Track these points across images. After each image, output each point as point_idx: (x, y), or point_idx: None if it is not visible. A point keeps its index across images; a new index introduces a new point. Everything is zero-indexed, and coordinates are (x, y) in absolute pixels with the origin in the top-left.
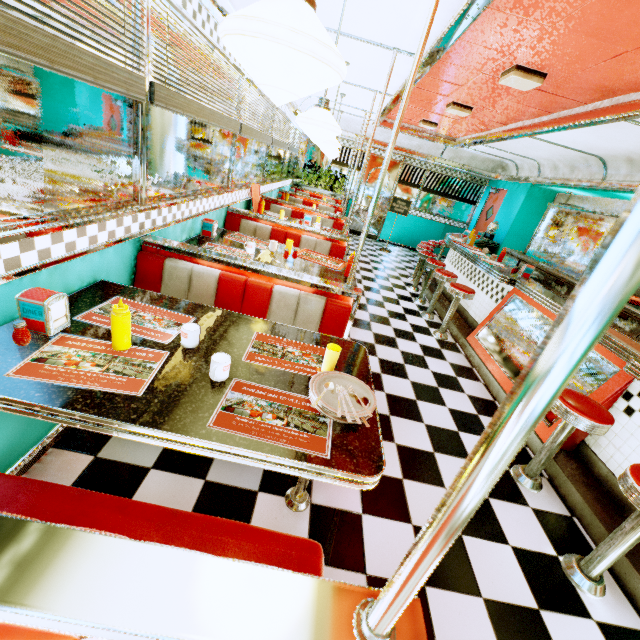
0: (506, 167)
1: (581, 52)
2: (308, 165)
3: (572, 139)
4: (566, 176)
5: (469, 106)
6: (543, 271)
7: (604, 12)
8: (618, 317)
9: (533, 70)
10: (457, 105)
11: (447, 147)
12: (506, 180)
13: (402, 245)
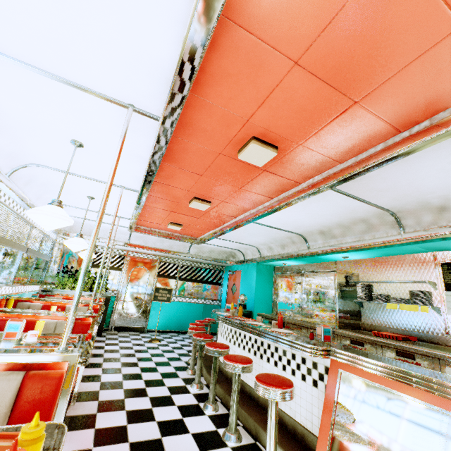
0: (235, 255)
1: (313, 109)
2: (63, 270)
3: (286, 220)
4: (280, 252)
5: (208, 200)
6: (302, 326)
7: (356, 27)
8: (404, 358)
9: (267, 142)
10: (198, 199)
11: (192, 245)
12: (238, 263)
13: (170, 330)
